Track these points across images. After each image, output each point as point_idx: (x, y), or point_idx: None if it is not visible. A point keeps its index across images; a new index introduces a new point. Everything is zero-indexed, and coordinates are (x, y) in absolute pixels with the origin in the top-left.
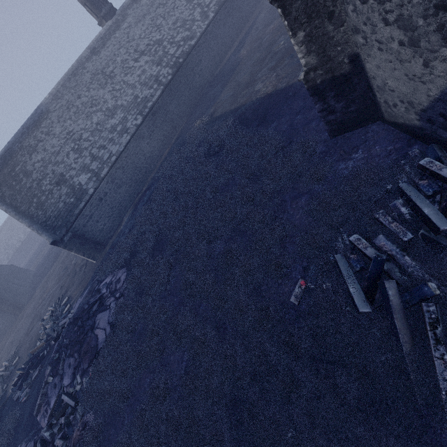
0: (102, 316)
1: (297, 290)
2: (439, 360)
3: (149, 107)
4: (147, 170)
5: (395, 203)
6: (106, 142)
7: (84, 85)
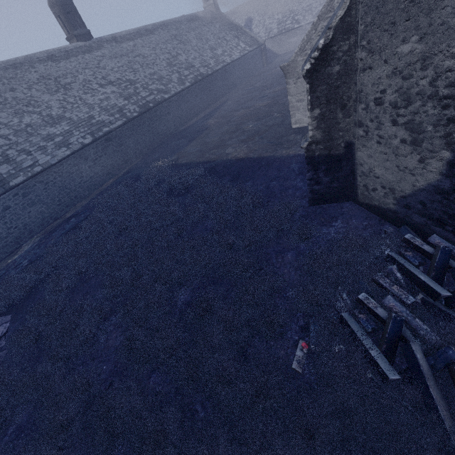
0: None
1: (299, 353)
2: None
3: (104, 131)
4: (79, 195)
5: (392, 268)
6: (33, 148)
7: (26, 82)
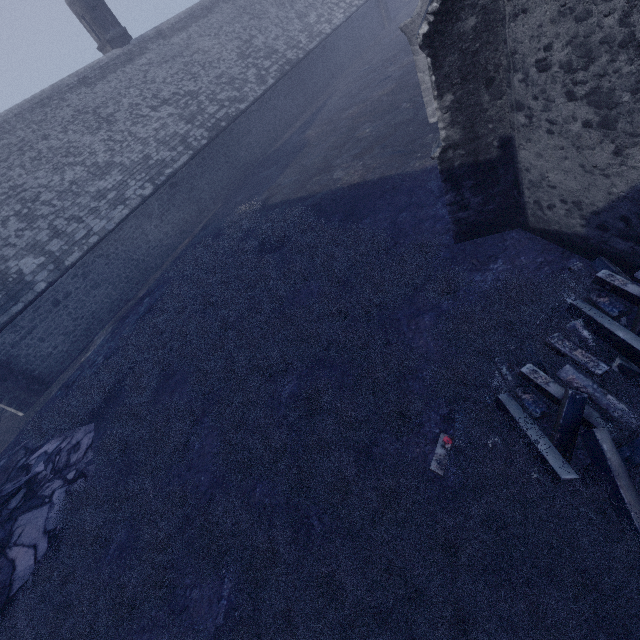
0: (31, 518)
1: (439, 451)
2: None
3: (166, 174)
4: (149, 267)
5: (574, 324)
6: (84, 213)
7: (59, 123)
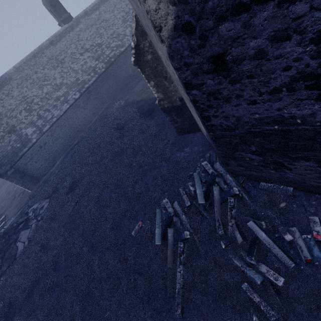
0: (24, 232)
1: (136, 227)
2: (179, 273)
3: (85, 87)
4: (79, 130)
5: (188, 184)
6: (51, 107)
7: (41, 65)
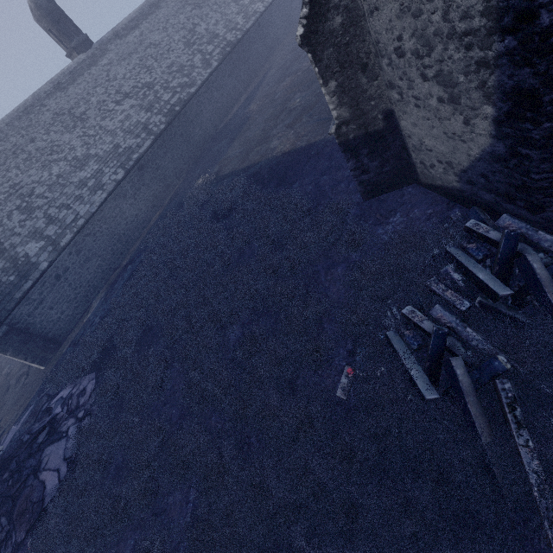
0: (53, 449)
1: (343, 380)
2: (524, 448)
3: (134, 159)
4: (129, 239)
5: (447, 269)
6: (71, 200)
7: (42, 126)
